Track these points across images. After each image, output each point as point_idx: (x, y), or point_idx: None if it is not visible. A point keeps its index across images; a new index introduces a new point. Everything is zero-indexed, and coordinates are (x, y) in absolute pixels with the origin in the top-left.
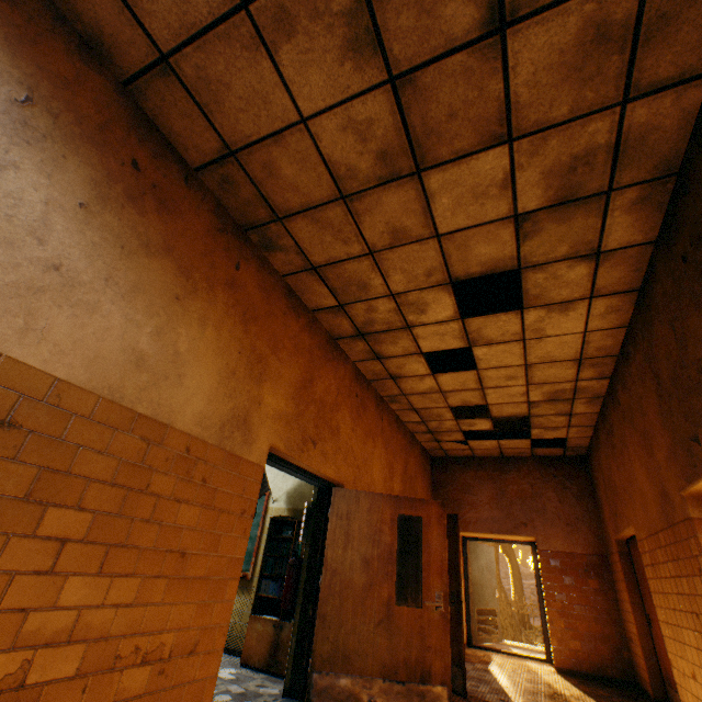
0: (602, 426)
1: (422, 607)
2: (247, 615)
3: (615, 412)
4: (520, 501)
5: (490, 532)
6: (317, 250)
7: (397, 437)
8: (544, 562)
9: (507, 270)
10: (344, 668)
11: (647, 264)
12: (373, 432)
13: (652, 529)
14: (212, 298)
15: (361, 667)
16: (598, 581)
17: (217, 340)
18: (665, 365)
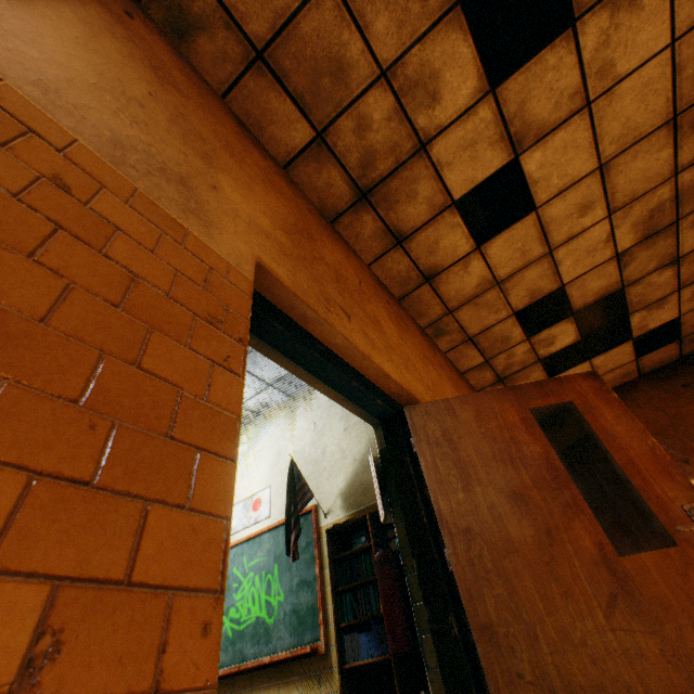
0: None
1: (676, 543)
2: None
3: None
4: (659, 435)
5: None
6: (252, 5)
7: (463, 385)
8: None
9: None
10: None
11: None
12: (430, 360)
13: None
14: None
15: None
16: None
17: (88, 37)
18: None
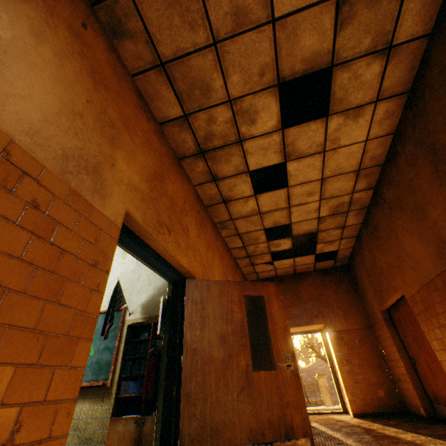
0: (366, 230)
1: (276, 369)
2: (107, 422)
3: (381, 211)
4: (311, 301)
5: (294, 326)
6: (165, 38)
7: (227, 257)
8: (333, 339)
9: (322, 68)
10: (214, 443)
11: (420, 61)
12: (212, 246)
13: (426, 280)
14: (50, 23)
15: (230, 438)
16: (369, 346)
17: (58, 68)
18: (444, 131)
